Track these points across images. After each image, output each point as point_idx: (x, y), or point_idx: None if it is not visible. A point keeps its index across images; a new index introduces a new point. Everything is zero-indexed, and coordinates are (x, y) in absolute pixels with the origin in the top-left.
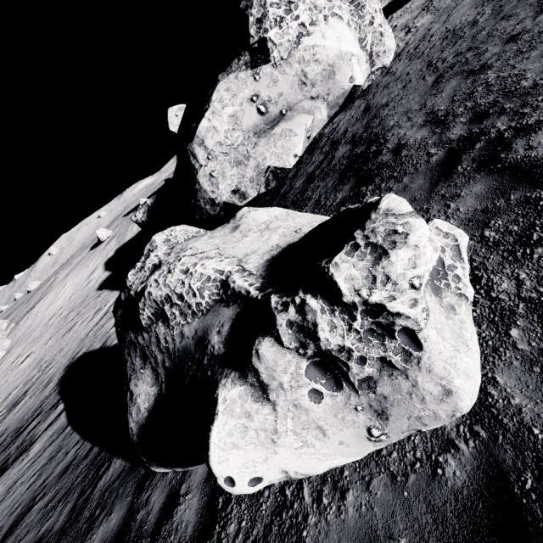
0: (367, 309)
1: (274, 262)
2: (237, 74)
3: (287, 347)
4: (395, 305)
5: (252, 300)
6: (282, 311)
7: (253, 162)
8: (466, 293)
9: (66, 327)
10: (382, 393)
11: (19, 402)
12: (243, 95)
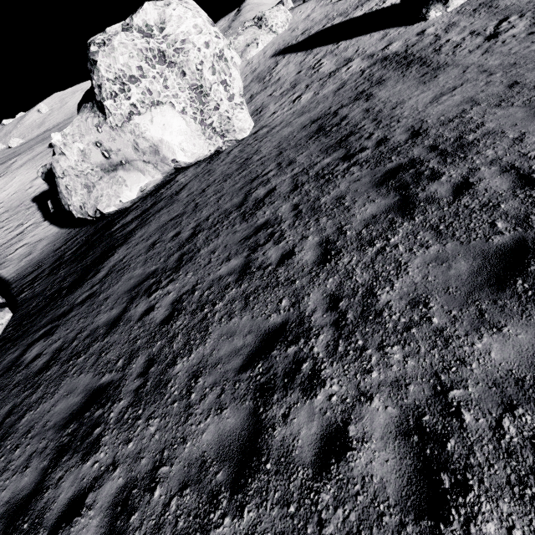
0: None
1: None
2: (88, 117)
3: None
4: None
5: None
6: None
7: (96, 192)
8: None
9: None
10: None
11: None
12: (90, 138)
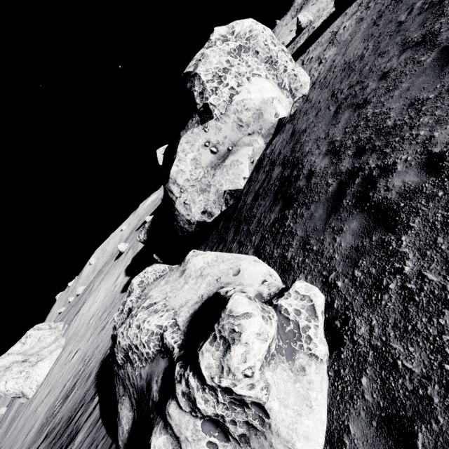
0: (223, 389)
1: (194, 318)
2: (192, 130)
3: (184, 410)
4: (238, 390)
5: (173, 359)
6: (178, 382)
7: (213, 188)
8: (315, 353)
9: (101, 325)
10: (254, 447)
11: (71, 393)
12: (199, 143)
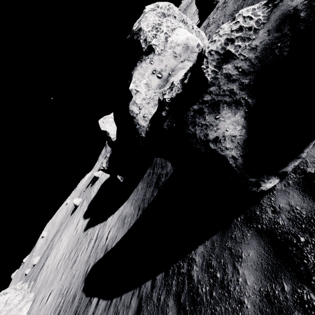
0: None
1: None
2: (141, 66)
3: None
4: None
5: None
6: None
7: None
8: None
9: (71, 262)
10: None
11: None
12: (148, 73)
